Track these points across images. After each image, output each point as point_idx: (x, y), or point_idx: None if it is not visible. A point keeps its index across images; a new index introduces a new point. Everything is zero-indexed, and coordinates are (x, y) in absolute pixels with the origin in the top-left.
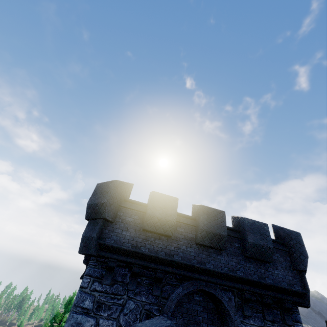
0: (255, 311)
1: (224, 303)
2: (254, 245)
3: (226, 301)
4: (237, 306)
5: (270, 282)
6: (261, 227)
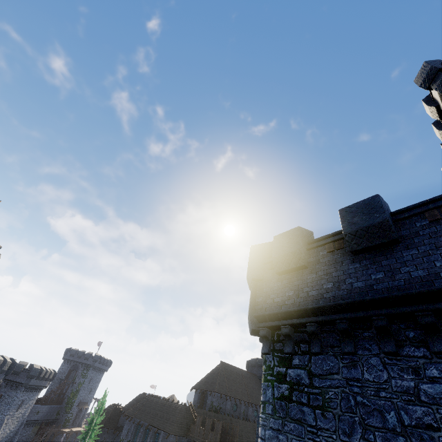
0: (8, 387)
1: (0, 384)
2: (15, 371)
3: (1, 384)
4: (4, 385)
5: (15, 380)
6: (21, 366)
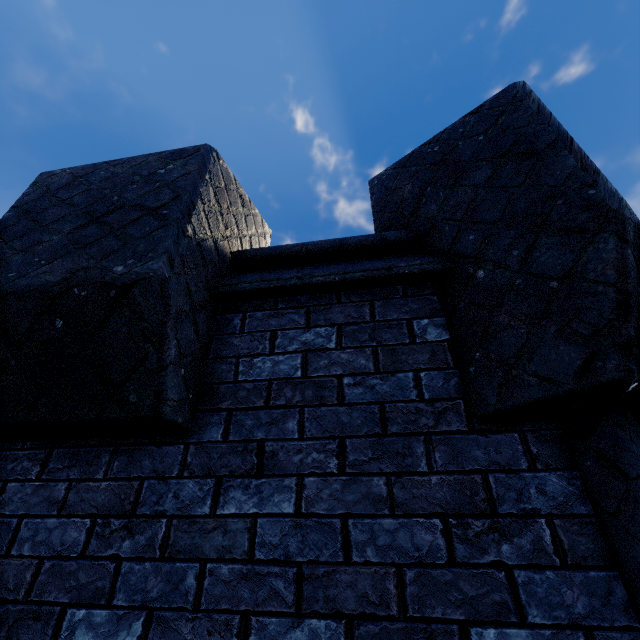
0: None
1: None
2: None
3: None
4: None
5: None
6: (130, 176)
